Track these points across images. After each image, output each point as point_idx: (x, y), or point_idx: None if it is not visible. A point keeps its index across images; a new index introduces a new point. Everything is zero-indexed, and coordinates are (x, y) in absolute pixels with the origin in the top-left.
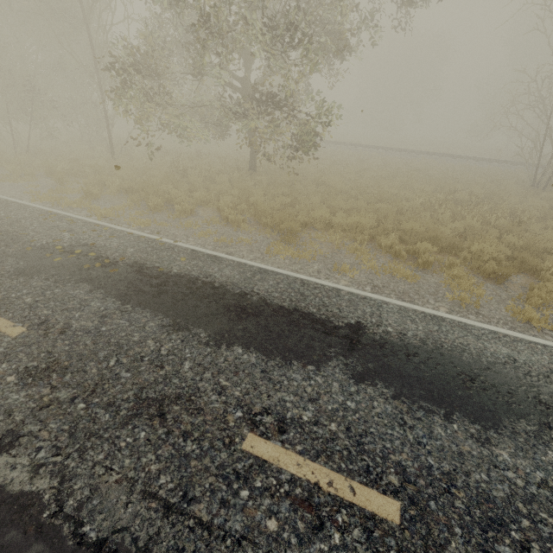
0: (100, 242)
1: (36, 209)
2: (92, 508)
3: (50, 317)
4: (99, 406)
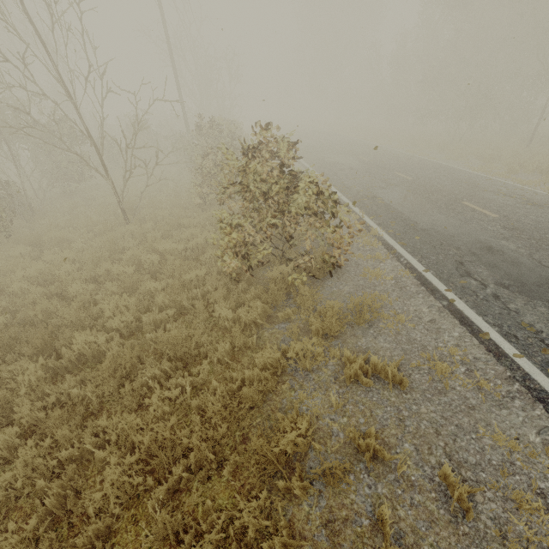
0: (527, 195)
1: (478, 175)
2: (544, 261)
3: (508, 215)
4: (542, 244)
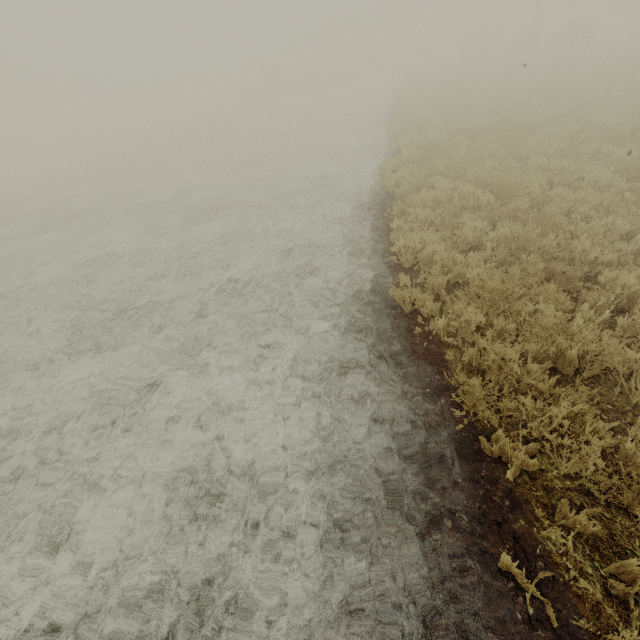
0: None
1: None
2: None
3: None
4: None
